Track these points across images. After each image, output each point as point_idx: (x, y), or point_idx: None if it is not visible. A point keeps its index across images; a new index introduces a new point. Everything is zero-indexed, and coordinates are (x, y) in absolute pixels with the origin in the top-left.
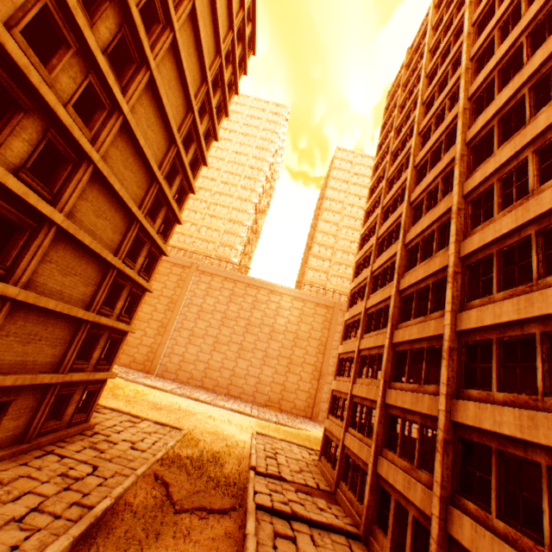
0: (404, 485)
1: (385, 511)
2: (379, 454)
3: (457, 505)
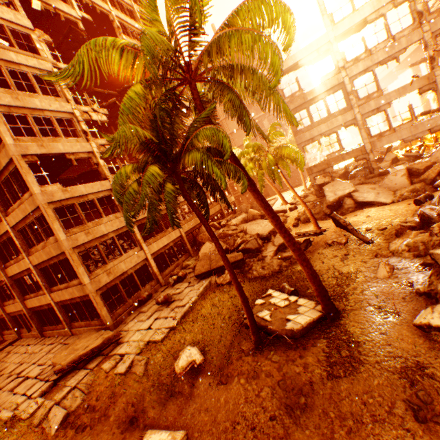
0: (16, 307)
1: (20, 321)
2: (5, 306)
3: (27, 299)
